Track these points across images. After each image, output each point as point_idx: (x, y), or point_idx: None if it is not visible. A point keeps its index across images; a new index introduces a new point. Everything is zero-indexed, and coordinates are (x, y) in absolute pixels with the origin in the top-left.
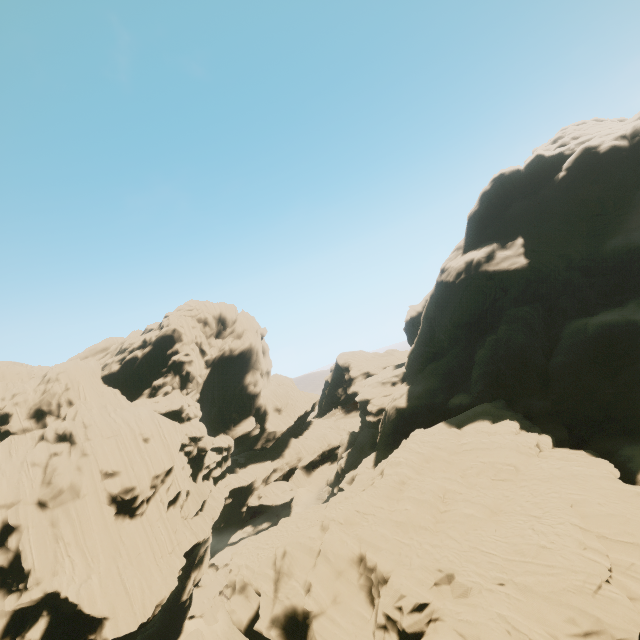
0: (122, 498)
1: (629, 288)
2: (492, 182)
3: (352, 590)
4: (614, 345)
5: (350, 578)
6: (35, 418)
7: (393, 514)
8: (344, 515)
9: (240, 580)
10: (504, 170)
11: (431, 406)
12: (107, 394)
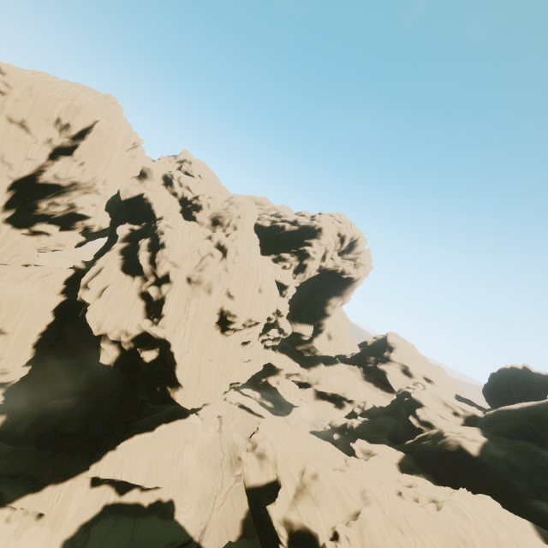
0: (226, 316)
1: None
2: None
3: None
4: None
5: None
6: (212, 221)
7: None
8: (391, 509)
9: (262, 447)
10: None
11: (505, 482)
12: (254, 238)
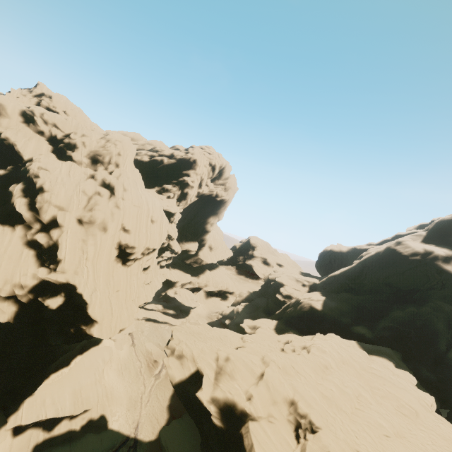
0: (124, 249)
1: None
2: None
3: (282, 419)
4: None
5: (282, 410)
6: (91, 160)
7: (319, 386)
8: (283, 363)
9: (179, 350)
10: None
11: (338, 321)
12: (136, 173)
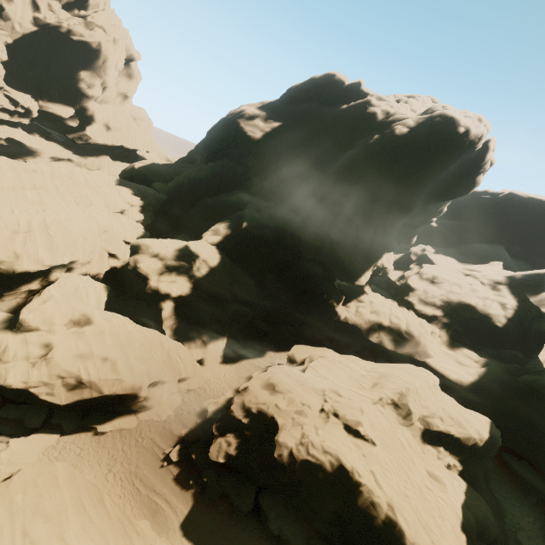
0: None
1: (284, 199)
2: (324, 75)
3: None
4: (228, 209)
5: None
6: None
7: (1, 173)
8: None
9: None
10: (338, 74)
11: (148, 179)
12: None
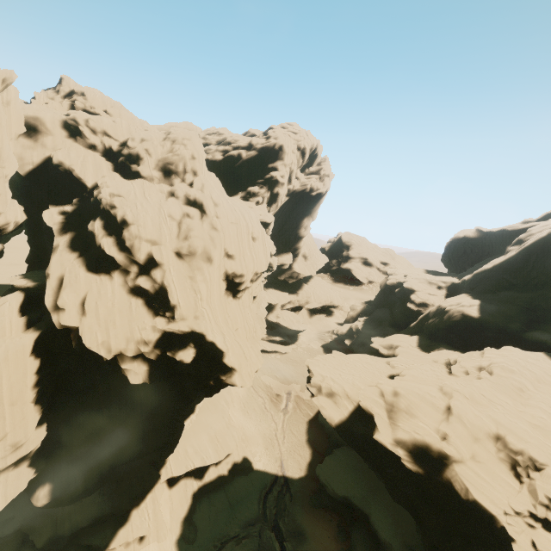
0: (232, 279)
1: None
2: None
3: (491, 458)
4: None
5: (487, 447)
6: (162, 172)
7: (522, 414)
8: (470, 393)
9: (327, 387)
10: None
11: (504, 328)
12: (215, 179)
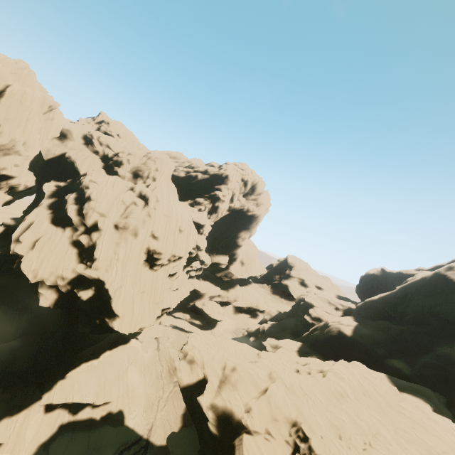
0: (152, 254)
1: None
2: None
3: (279, 439)
4: None
5: (281, 430)
6: (133, 175)
7: (328, 413)
8: (290, 382)
9: (191, 355)
10: None
11: (370, 350)
12: (171, 187)
